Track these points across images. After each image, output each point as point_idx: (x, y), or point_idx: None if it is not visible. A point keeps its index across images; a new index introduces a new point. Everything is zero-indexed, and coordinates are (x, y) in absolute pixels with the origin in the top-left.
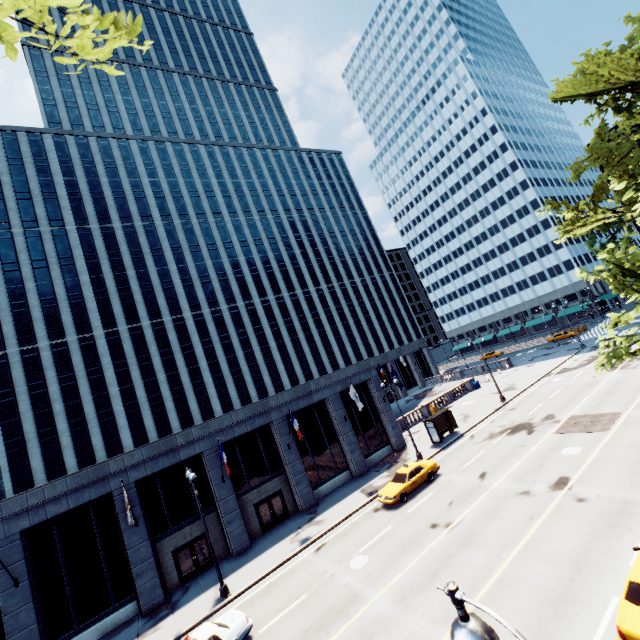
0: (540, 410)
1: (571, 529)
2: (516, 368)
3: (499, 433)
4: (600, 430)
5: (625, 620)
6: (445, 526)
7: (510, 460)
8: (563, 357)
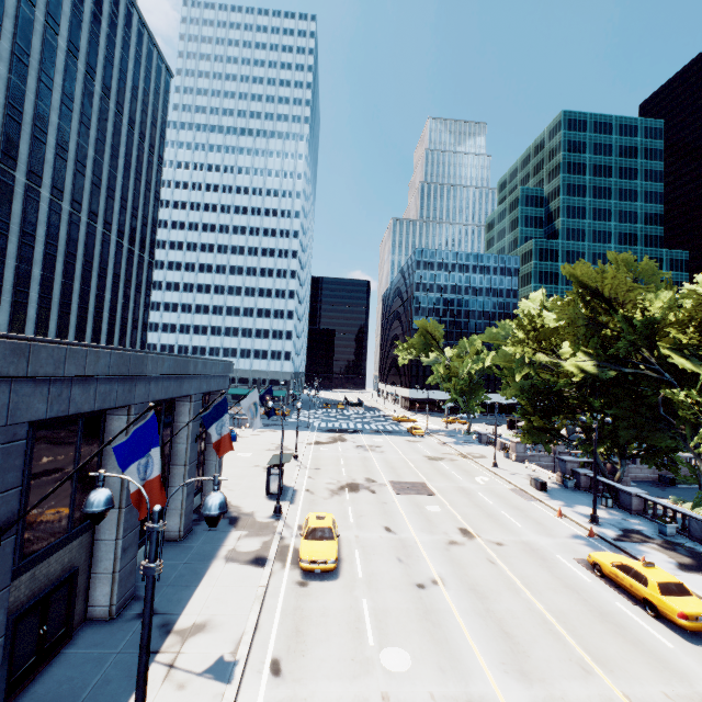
0: (351, 473)
1: (528, 565)
2: (259, 430)
3: (340, 490)
4: (430, 494)
5: (680, 606)
6: (434, 583)
7: (394, 515)
8: (303, 431)
